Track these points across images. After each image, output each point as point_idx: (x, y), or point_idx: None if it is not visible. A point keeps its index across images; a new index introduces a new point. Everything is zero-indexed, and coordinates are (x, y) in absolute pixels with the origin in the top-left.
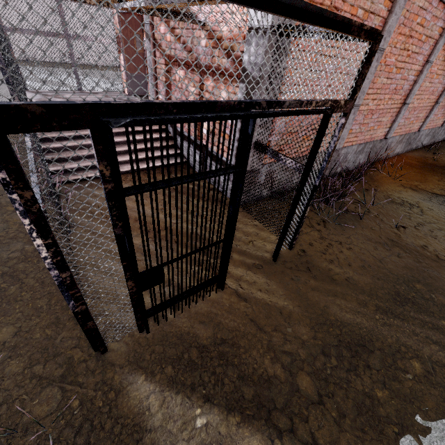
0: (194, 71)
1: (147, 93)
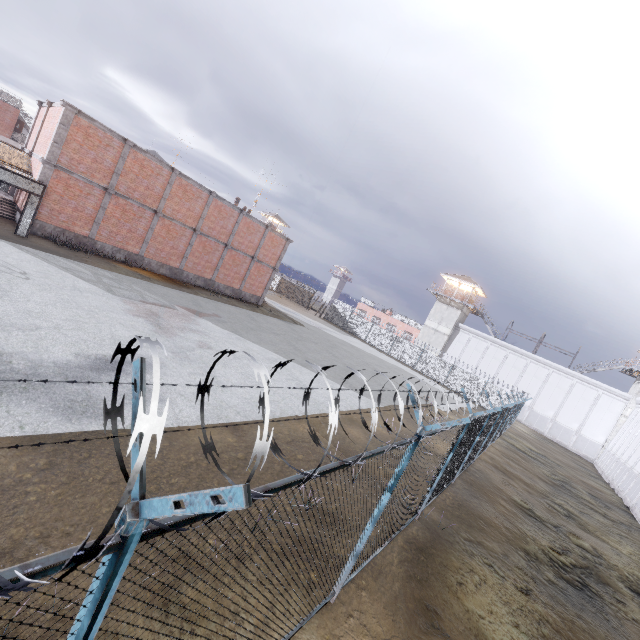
0: None
1: None
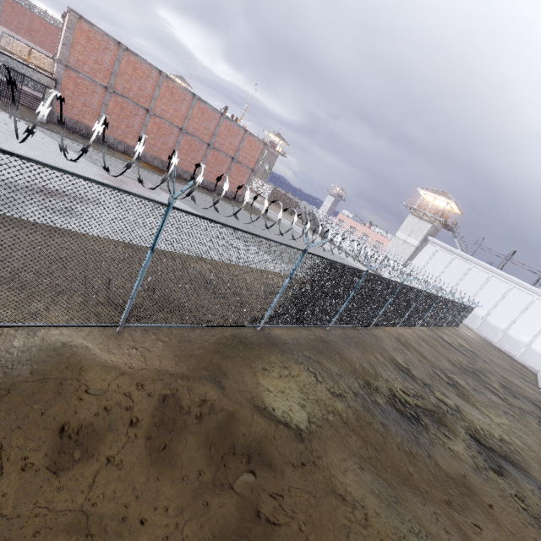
0: None
1: (8, 65)
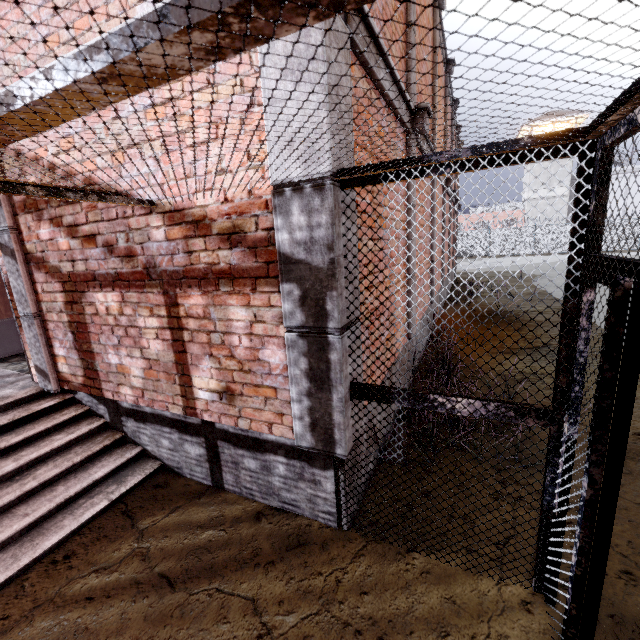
0: (146, 288)
1: None
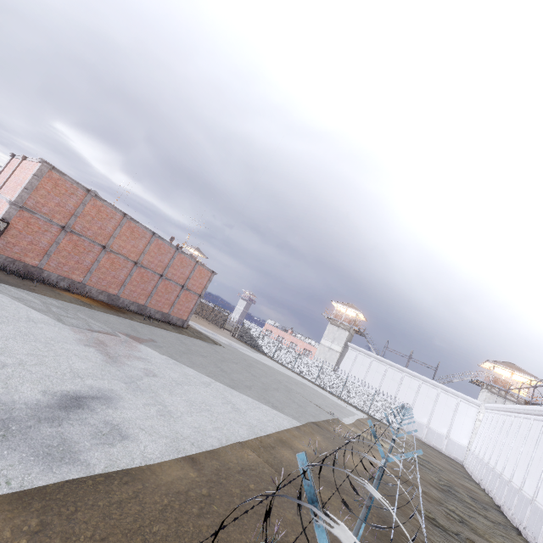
0: None
1: None
